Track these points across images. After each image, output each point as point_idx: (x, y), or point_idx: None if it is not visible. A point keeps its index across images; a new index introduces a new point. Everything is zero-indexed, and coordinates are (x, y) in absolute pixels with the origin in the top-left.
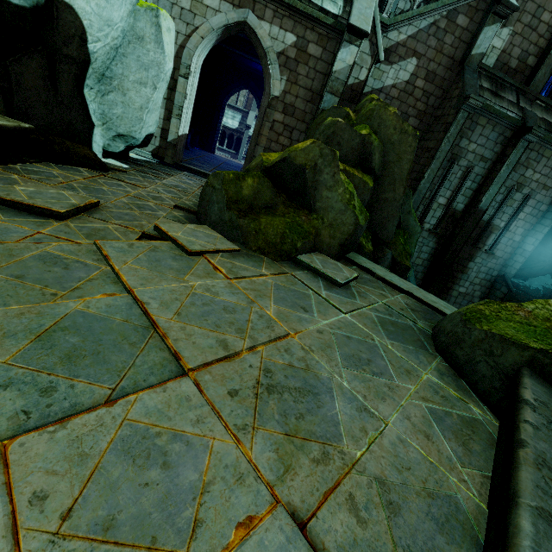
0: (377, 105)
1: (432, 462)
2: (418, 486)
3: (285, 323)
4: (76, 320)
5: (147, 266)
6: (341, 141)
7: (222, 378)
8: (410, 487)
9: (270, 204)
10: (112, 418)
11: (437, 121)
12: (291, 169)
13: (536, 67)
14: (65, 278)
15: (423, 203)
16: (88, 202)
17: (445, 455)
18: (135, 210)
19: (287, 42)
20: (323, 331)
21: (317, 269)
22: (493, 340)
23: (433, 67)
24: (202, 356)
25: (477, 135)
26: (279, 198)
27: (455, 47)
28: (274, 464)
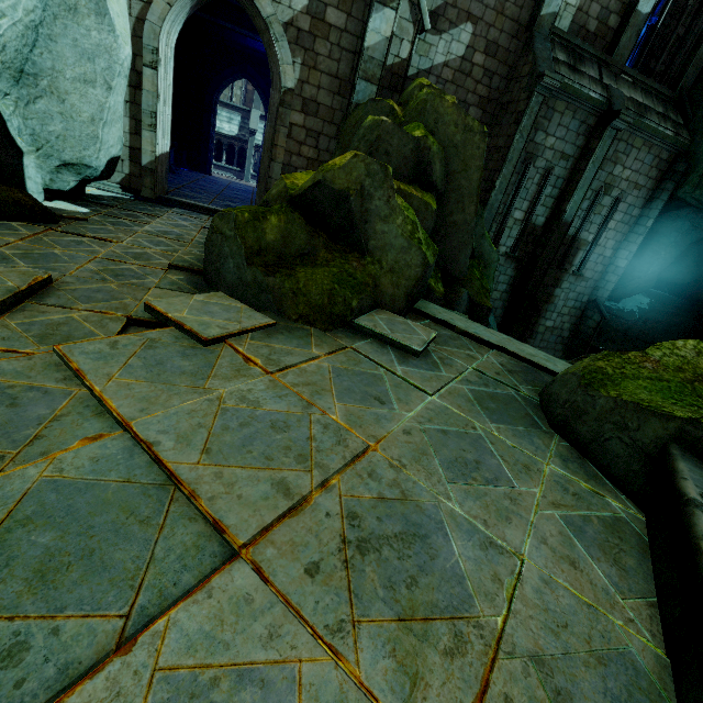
0: (430, 94)
1: (590, 605)
2: (583, 650)
3: (360, 430)
4: (44, 500)
5: (144, 375)
6: (389, 148)
7: (291, 547)
8: (575, 656)
9: (307, 250)
10: (134, 676)
11: (505, 109)
12: (329, 197)
13: (619, 30)
14: (13, 423)
15: (496, 220)
16: (33, 280)
17: (600, 587)
18: (111, 282)
19: (296, 7)
20: (410, 430)
21: (385, 335)
22: (626, 410)
23: (494, 35)
24: (256, 518)
25: (555, 126)
26: (318, 240)
27: (520, 6)
28: (395, 679)
